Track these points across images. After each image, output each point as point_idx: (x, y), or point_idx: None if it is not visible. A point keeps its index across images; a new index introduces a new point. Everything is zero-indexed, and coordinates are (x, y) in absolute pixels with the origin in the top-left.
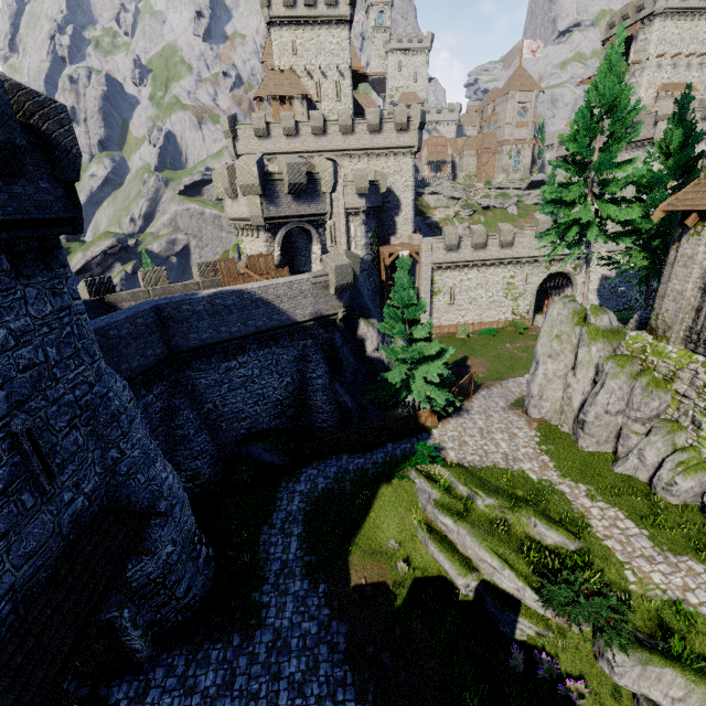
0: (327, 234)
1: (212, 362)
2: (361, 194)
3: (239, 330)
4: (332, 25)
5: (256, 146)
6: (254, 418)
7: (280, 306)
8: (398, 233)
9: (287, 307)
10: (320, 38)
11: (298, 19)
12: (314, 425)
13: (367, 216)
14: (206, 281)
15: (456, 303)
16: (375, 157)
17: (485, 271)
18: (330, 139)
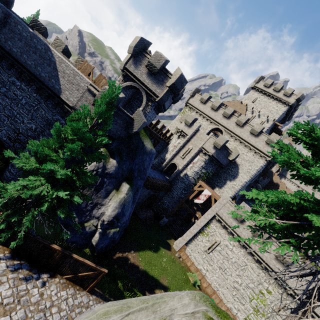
0: (184, 150)
1: (9, 68)
2: (215, 147)
3: (31, 66)
4: (280, 102)
5: (197, 104)
6: (0, 123)
7: (61, 78)
8: (222, 189)
9: (64, 83)
10: (270, 103)
11: (266, 92)
12: (11, 163)
13: (210, 161)
14: (73, 64)
15: (210, 255)
16: (244, 145)
17: (249, 261)
18: (228, 122)
